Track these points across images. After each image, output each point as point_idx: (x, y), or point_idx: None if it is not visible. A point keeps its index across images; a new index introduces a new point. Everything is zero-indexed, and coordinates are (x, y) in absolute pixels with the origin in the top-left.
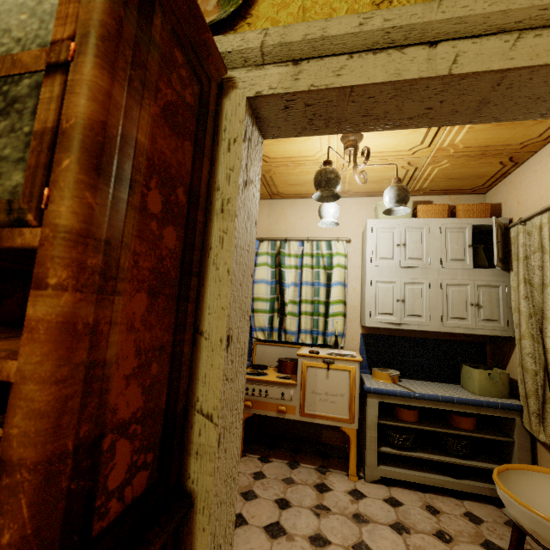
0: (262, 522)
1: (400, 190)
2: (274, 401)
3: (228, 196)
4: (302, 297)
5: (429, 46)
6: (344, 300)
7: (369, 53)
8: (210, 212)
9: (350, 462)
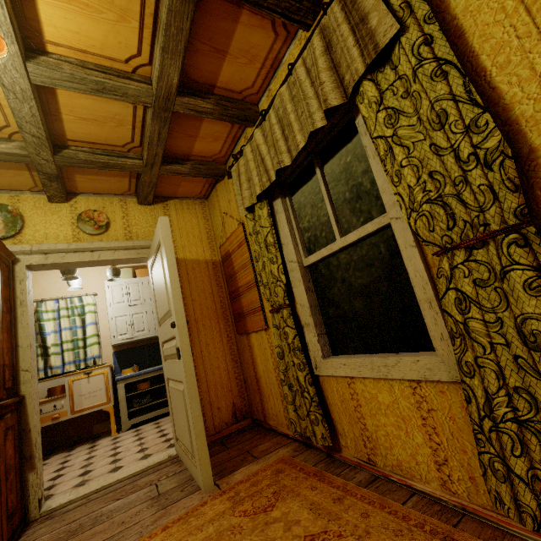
0: (51, 472)
1: (114, 270)
2: (49, 414)
3: (23, 299)
4: (63, 339)
5: (92, 252)
6: (97, 333)
7: (73, 253)
8: (16, 306)
9: (111, 427)
